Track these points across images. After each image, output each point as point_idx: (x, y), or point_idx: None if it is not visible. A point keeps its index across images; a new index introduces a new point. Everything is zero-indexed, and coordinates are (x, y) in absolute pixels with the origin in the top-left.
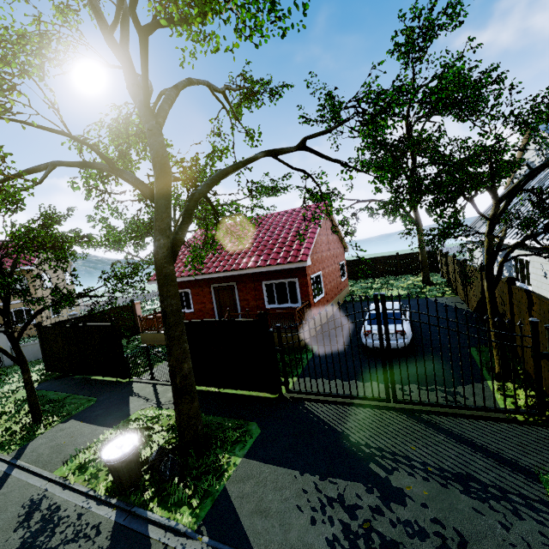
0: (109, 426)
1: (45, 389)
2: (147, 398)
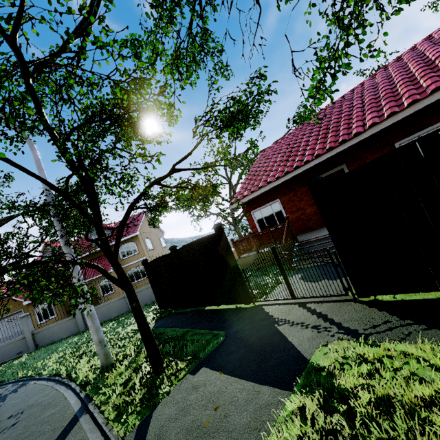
0: (280, 386)
1: (161, 326)
2: (310, 325)
